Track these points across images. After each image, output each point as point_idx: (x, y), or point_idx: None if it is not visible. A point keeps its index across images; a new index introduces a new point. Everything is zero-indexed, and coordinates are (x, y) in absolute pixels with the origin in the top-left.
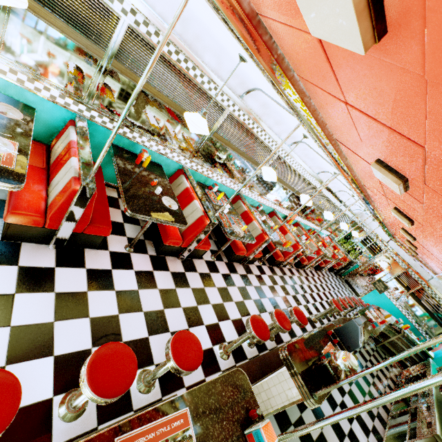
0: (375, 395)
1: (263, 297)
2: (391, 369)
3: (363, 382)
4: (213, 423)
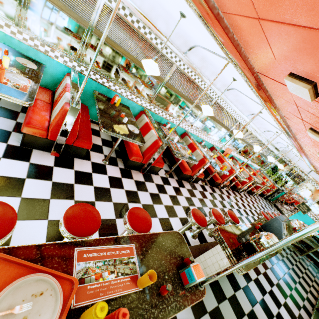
0: (301, 291)
1: (205, 206)
2: (315, 275)
3: (290, 280)
4: (153, 260)
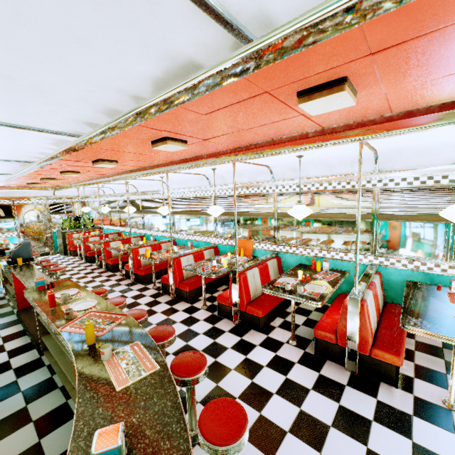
0: None
1: None
2: None
3: None
4: None
